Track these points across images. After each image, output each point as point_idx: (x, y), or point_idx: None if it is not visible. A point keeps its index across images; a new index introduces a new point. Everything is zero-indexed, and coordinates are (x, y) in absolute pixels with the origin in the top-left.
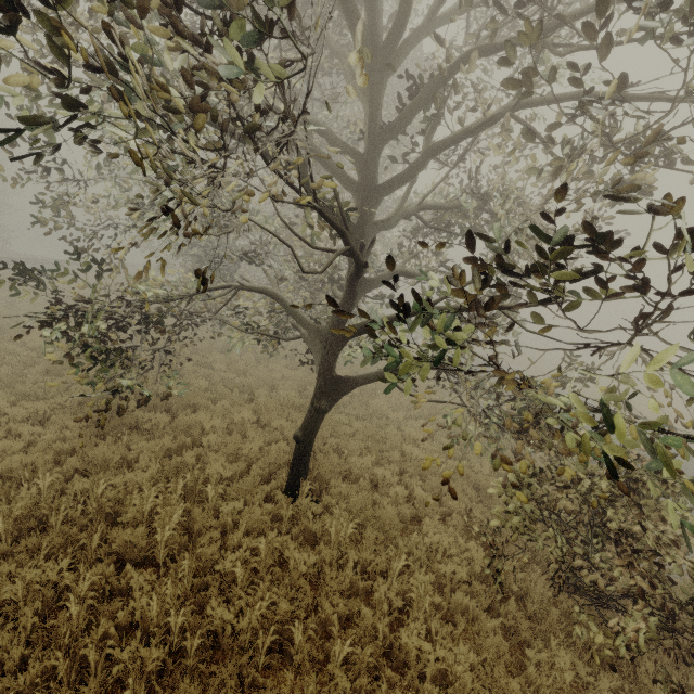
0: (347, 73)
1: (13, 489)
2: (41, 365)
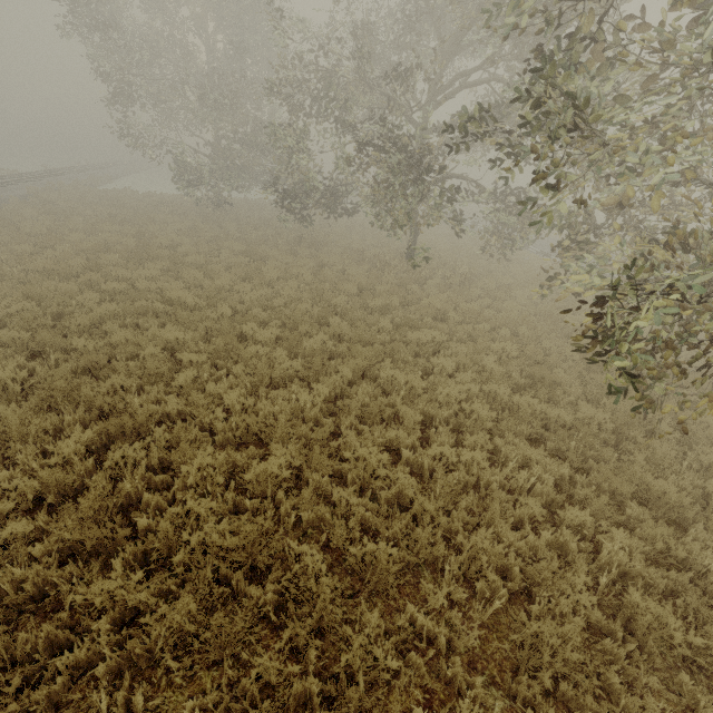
0: None
1: None
2: (346, 371)
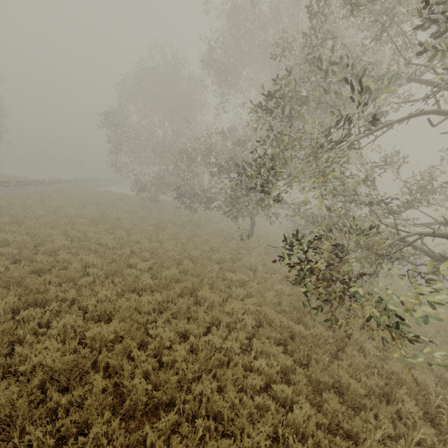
0: None
1: (362, 447)
2: (177, 289)
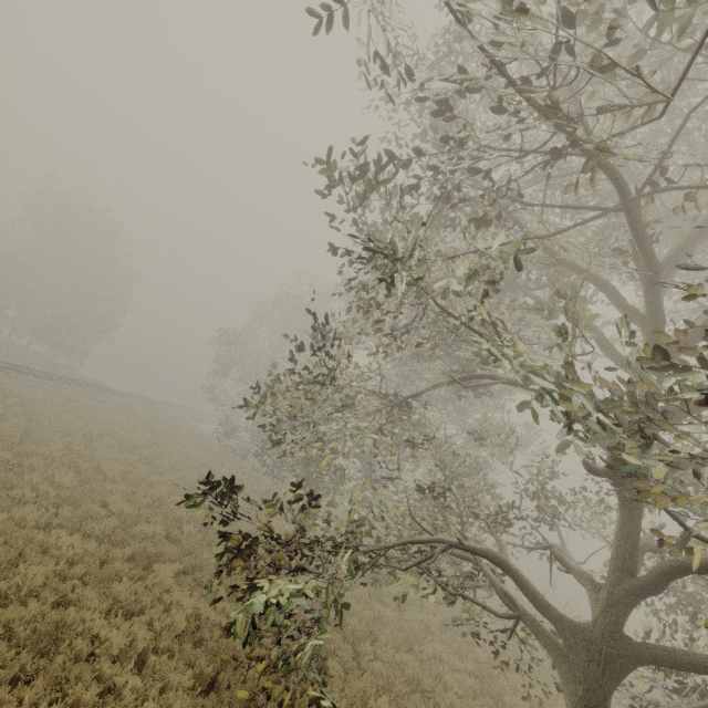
0: (607, 346)
1: None
2: (130, 548)
